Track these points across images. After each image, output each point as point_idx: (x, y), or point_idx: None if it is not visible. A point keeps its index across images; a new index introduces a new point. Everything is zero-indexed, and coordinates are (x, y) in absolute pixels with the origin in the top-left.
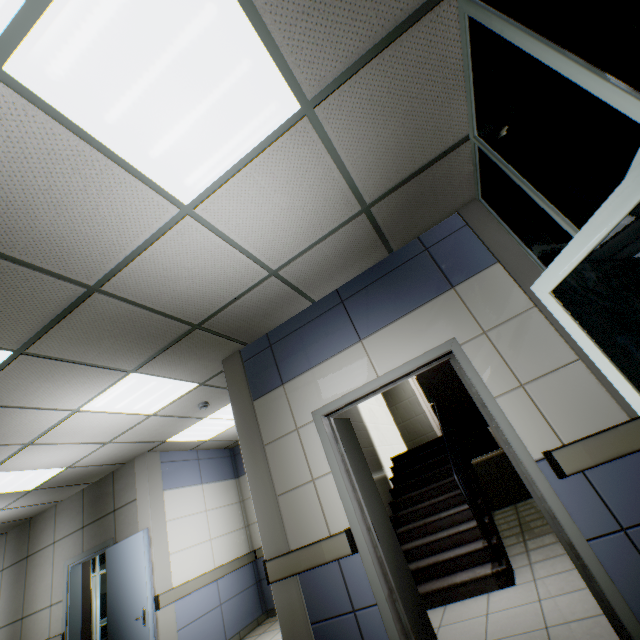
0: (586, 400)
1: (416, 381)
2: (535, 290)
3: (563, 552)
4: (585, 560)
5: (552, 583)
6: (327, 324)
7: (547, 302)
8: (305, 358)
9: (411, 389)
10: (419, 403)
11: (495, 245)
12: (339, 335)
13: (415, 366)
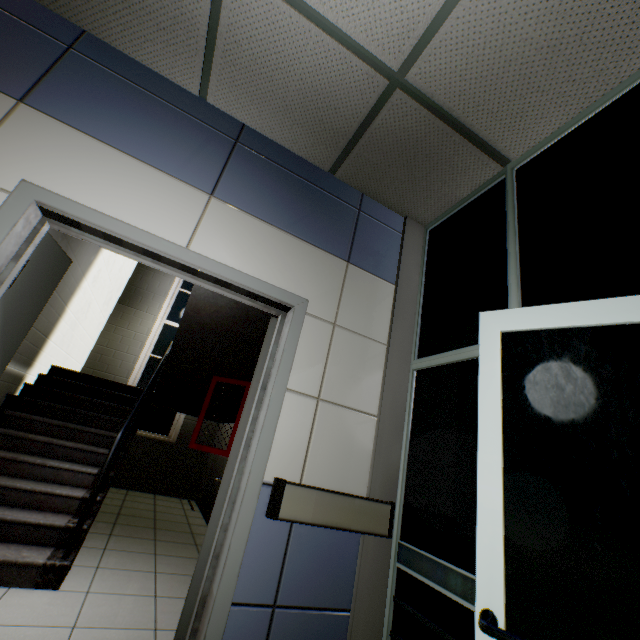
0: (353, 456)
1: (163, 326)
2: (485, 318)
3: (144, 569)
4: (209, 630)
5: (107, 606)
6: (191, 134)
7: (487, 339)
8: (109, 123)
9: (151, 327)
10: (144, 345)
11: (406, 272)
12: (192, 160)
13: (244, 284)
